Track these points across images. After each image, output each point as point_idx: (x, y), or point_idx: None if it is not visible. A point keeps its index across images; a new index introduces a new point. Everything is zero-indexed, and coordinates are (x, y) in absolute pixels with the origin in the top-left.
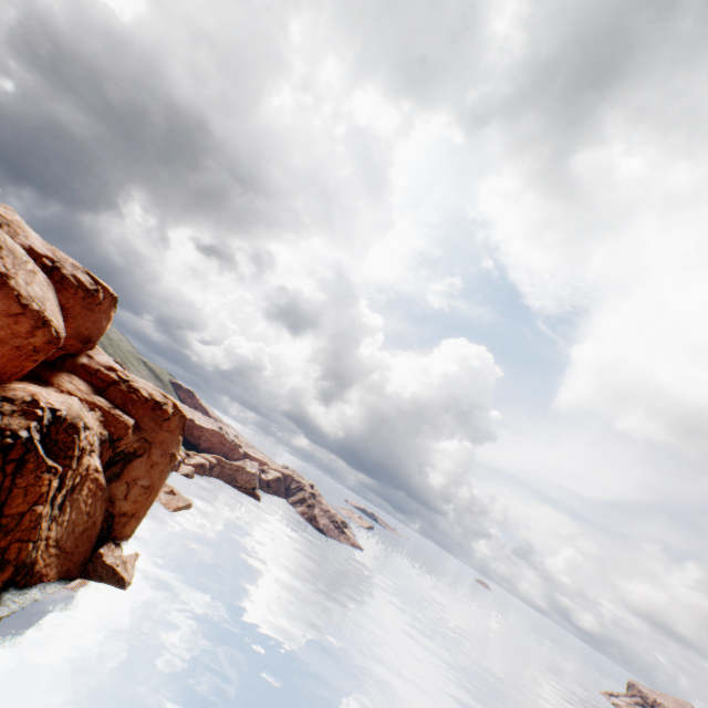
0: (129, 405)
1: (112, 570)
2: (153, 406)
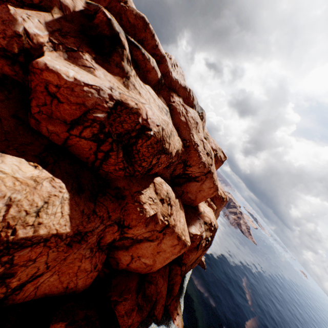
0: (214, 198)
1: (202, 262)
2: (221, 200)
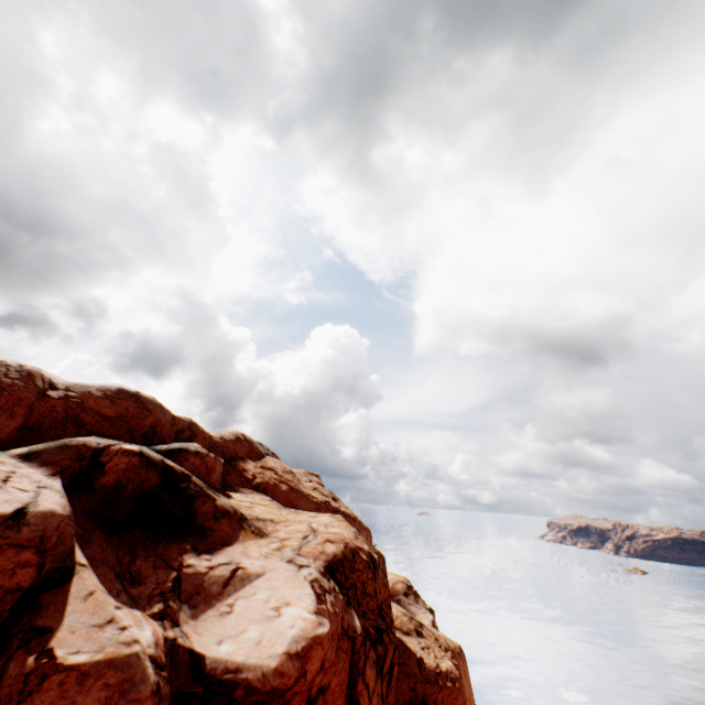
0: None
1: None
2: None
